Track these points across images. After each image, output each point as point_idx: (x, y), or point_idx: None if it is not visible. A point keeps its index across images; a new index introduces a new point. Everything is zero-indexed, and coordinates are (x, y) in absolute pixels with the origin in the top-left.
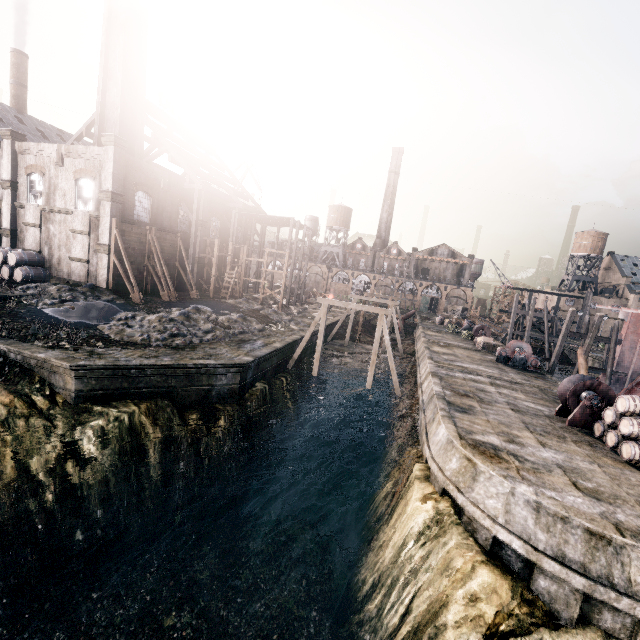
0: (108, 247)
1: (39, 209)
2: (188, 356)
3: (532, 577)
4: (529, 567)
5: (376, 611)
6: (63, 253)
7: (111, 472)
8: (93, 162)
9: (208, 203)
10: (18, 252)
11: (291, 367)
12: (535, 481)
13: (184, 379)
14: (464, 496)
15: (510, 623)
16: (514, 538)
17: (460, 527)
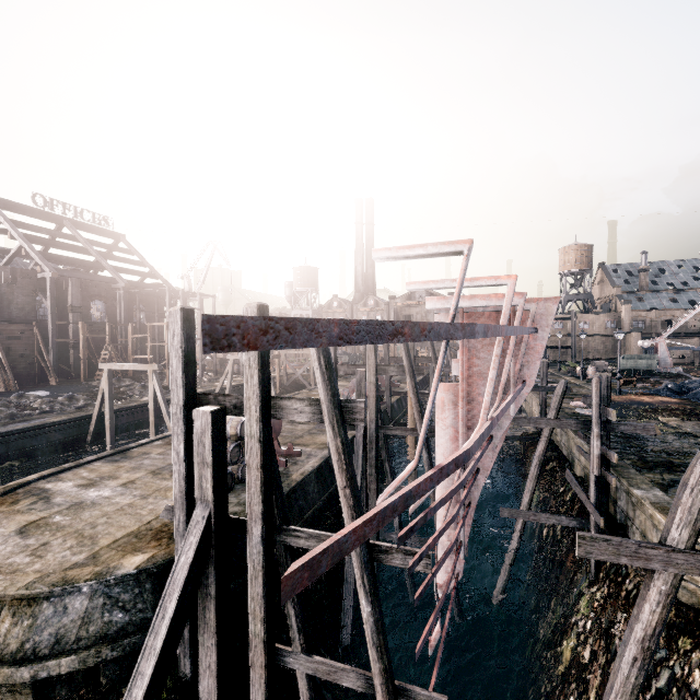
0: None
1: None
2: None
3: None
4: None
5: None
6: None
7: None
8: None
9: (80, 288)
10: None
11: (90, 441)
12: None
13: None
14: None
15: None
16: None
17: None
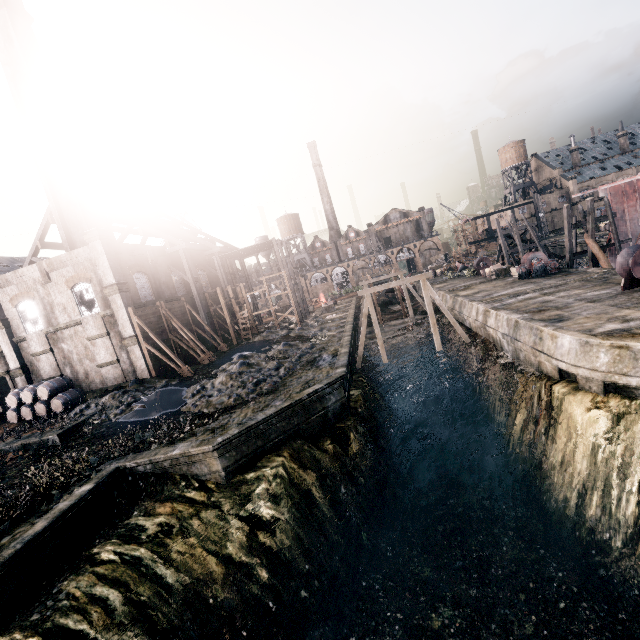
0: (135, 337)
1: (43, 334)
2: (291, 392)
3: None
4: None
5: (602, 515)
6: (87, 365)
7: (297, 525)
8: (82, 264)
9: (191, 259)
10: (45, 384)
11: (360, 366)
12: None
13: (302, 413)
14: (636, 377)
15: None
16: None
17: None
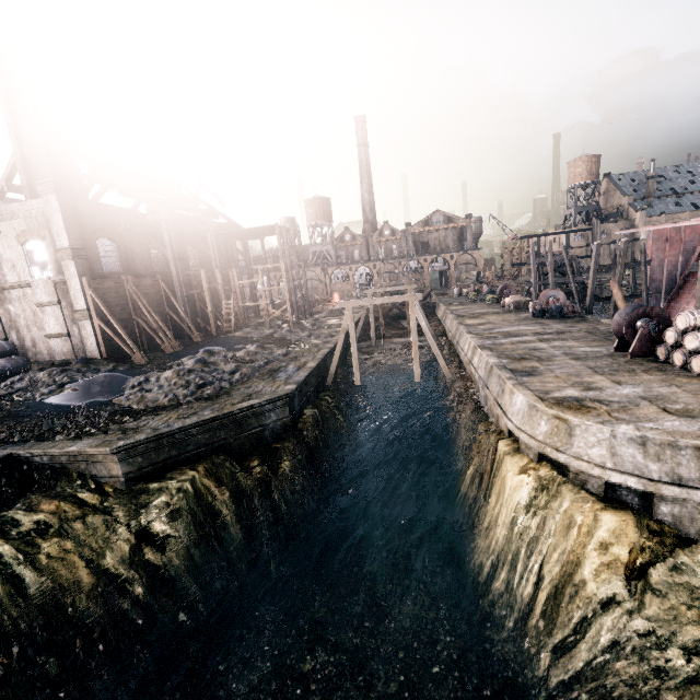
0: (87, 312)
1: None
2: (227, 403)
3: (653, 507)
4: (647, 499)
5: (505, 588)
6: (35, 333)
7: (193, 545)
8: (35, 219)
9: (178, 232)
10: None
11: (331, 383)
12: (629, 418)
13: (233, 428)
14: (565, 454)
15: (645, 554)
16: (628, 477)
17: (568, 484)
